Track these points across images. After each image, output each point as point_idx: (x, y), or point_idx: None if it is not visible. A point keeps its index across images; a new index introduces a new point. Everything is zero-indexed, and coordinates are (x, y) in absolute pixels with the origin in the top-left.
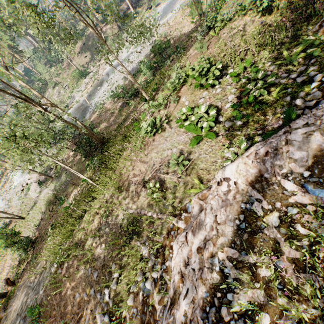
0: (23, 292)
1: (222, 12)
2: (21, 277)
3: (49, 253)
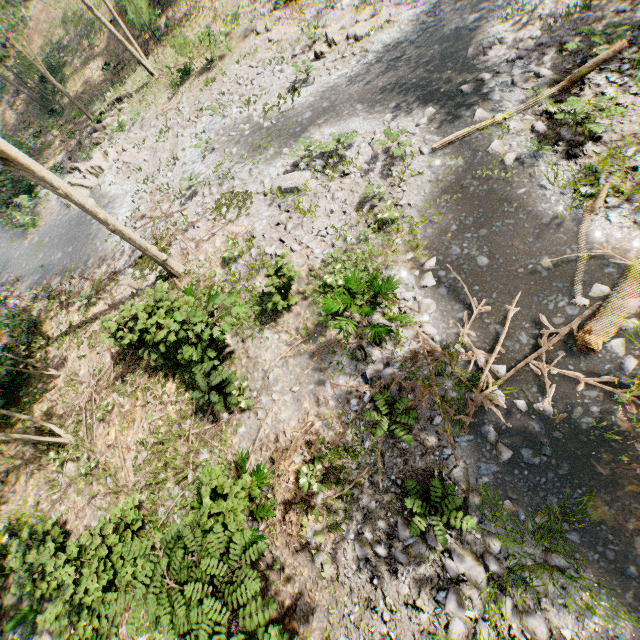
0: None
1: None
2: (168, 2)
3: None
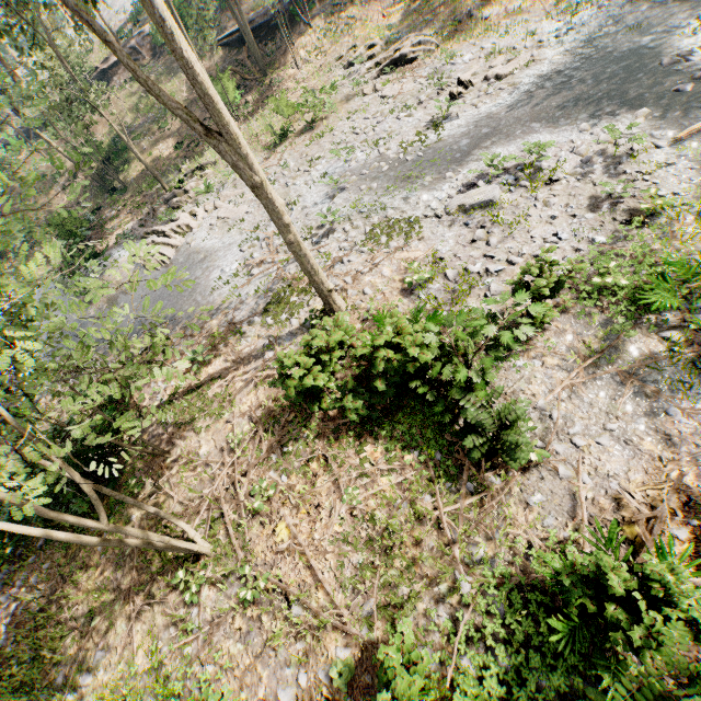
0: (209, 66)
1: (4, 171)
2: (247, 88)
3: (183, 84)
